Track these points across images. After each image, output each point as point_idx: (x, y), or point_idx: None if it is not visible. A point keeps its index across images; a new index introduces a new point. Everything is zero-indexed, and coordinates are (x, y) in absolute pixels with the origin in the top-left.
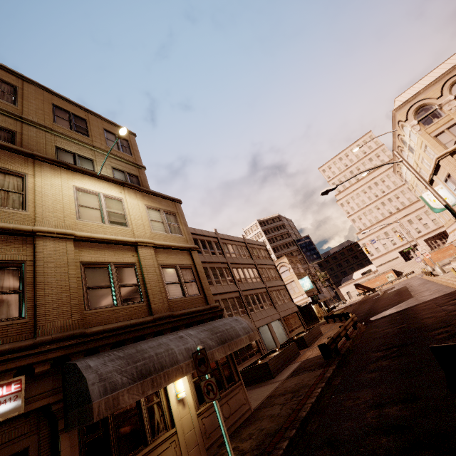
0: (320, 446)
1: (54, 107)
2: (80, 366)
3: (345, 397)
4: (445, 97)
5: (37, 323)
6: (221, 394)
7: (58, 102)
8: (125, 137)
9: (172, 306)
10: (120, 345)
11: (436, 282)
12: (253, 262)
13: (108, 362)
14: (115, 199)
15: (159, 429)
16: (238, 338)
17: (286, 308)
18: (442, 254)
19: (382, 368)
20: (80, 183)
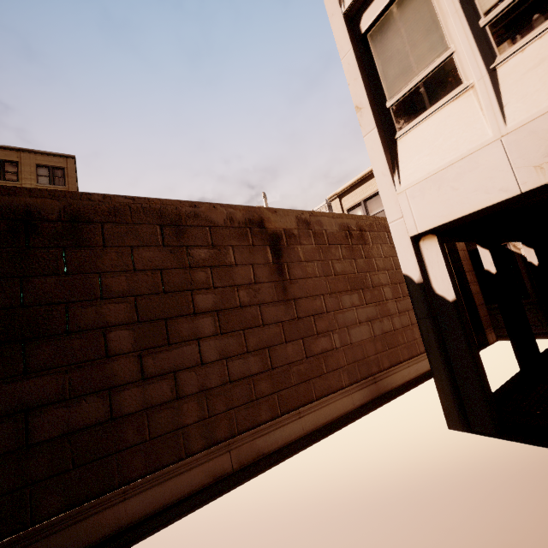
0: None
1: None
2: None
3: None
4: None
5: None
6: None
7: None
8: (61, 165)
9: None
10: None
11: None
12: None
13: None
14: None
15: None
16: None
17: None
18: None
19: None
20: None
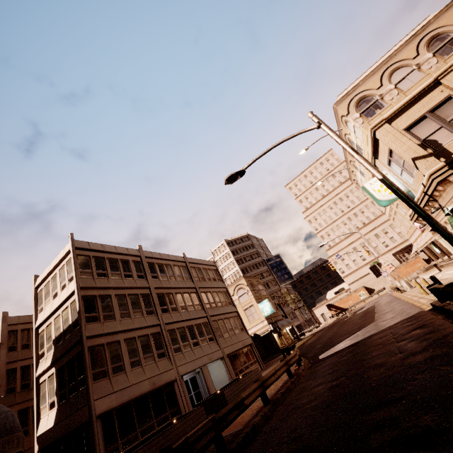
0: None
1: None
2: None
3: None
4: (385, 86)
5: None
6: None
7: None
8: None
9: None
10: None
11: (402, 299)
12: (193, 285)
13: None
14: None
15: None
16: None
17: (234, 342)
18: (410, 268)
19: None
20: None
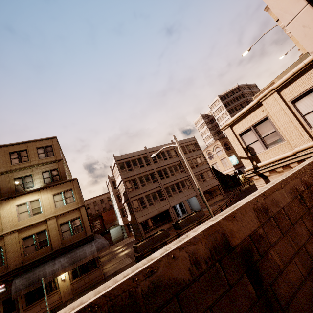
0: None
1: (10, 154)
2: (13, 283)
3: None
4: None
5: (8, 266)
6: (86, 274)
7: (12, 149)
8: (49, 144)
9: (64, 242)
10: (37, 266)
11: None
12: (178, 160)
13: (21, 280)
14: (36, 200)
15: (53, 289)
16: (84, 258)
17: (205, 186)
18: None
19: None
20: (18, 202)
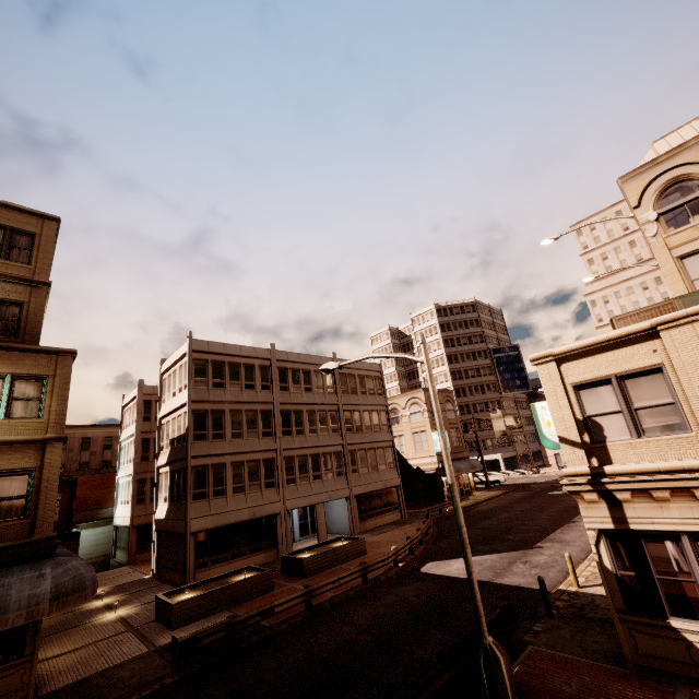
0: None
1: None
2: None
3: None
4: None
5: None
6: None
7: None
8: (30, 228)
9: None
10: None
11: None
12: (335, 401)
13: None
14: None
15: None
16: None
17: (372, 481)
18: None
19: None
20: None
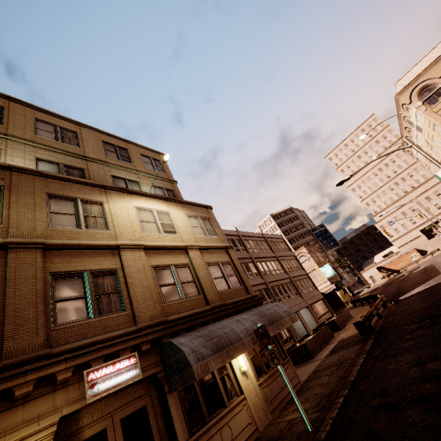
0: (373, 397)
1: (104, 143)
2: (175, 343)
3: (388, 362)
4: None
5: (135, 314)
6: (274, 369)
7: (105, 138)
8: (156, 158)
9: (221, 296)
10: (192, 329)
11: None
12: (274, 255)
13: (193, 339)
14: (164, 212)
15: (232, 395)
16: (282, 320)
17: (311, 296)
18: None
19: (419, 336)
20: (137, 203)
